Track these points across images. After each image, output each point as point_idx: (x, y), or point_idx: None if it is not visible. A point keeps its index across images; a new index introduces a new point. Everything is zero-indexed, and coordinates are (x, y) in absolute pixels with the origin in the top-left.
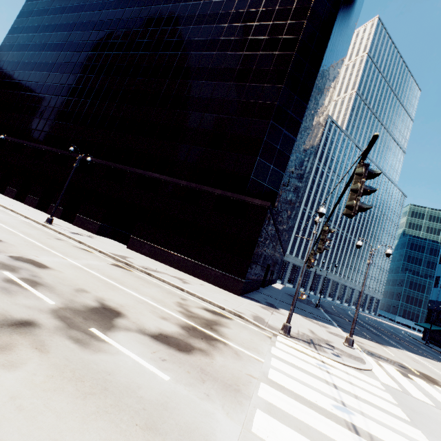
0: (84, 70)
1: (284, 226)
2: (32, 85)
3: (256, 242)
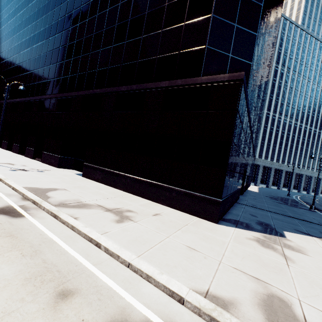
0: (32, 20)
1: (255, 127)
2: (6, 52)
3: (231, 139)
